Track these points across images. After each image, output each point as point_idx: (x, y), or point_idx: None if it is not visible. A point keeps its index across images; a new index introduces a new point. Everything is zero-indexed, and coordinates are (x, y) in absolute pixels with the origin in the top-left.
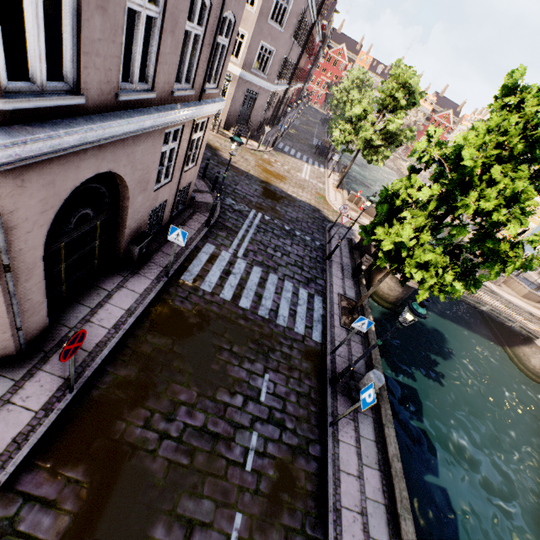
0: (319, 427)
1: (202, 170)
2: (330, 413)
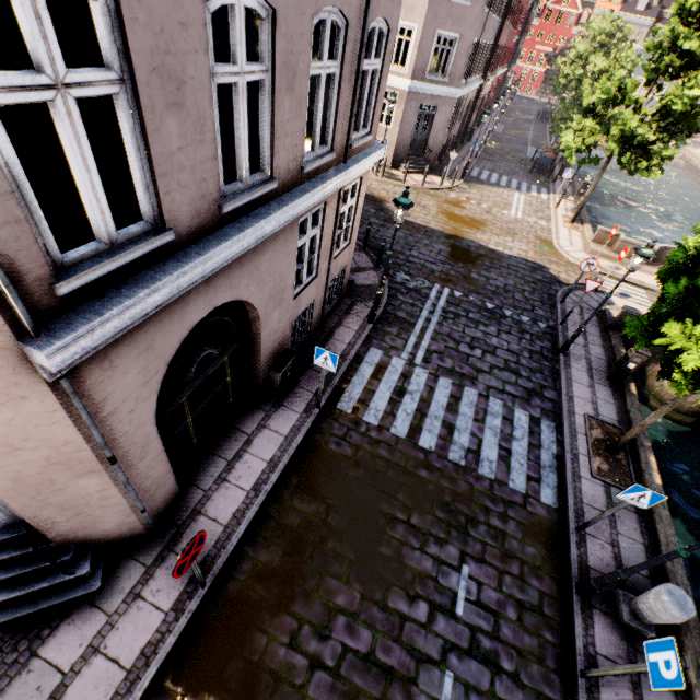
0: (560, 673)
1: (363, 236)
2: (580, 650)
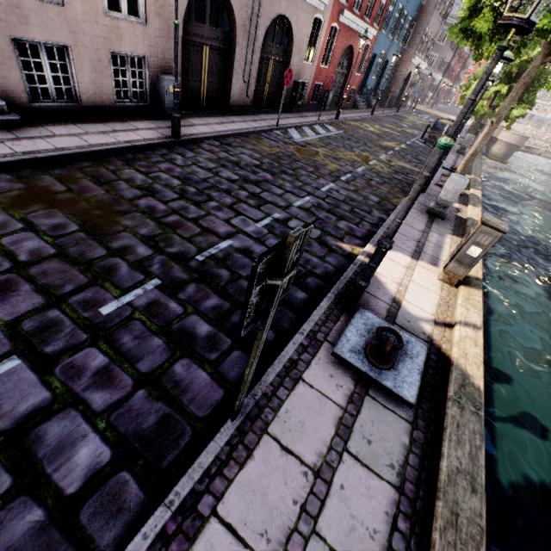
0: None
1: None
2: None
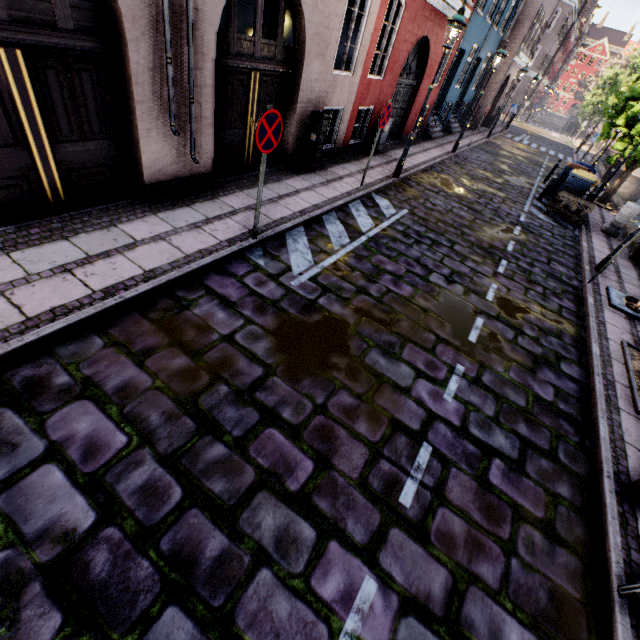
0: None
1: None
2: None
